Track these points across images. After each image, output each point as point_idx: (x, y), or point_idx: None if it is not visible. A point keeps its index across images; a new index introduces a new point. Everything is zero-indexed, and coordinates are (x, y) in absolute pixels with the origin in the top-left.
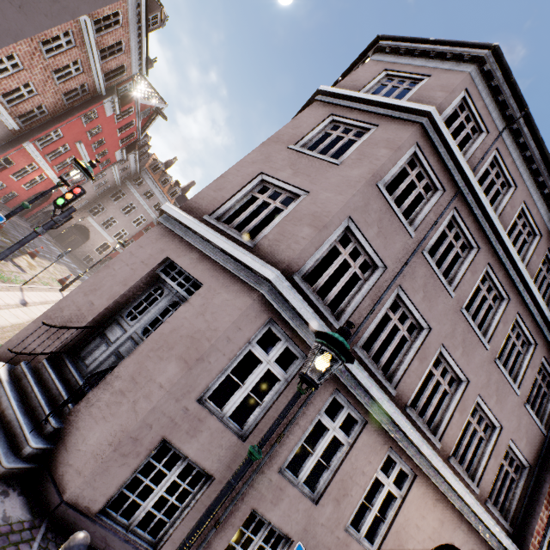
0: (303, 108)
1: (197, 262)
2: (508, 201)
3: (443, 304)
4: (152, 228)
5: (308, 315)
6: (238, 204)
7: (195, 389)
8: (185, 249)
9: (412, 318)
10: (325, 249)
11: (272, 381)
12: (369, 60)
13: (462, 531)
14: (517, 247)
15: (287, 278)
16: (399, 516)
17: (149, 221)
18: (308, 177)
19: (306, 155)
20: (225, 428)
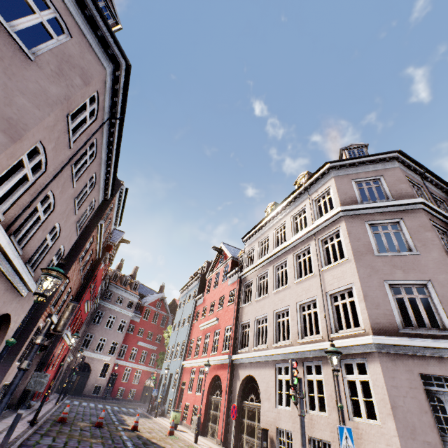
0: (327, 219)
1: (442, 365)
2: None
3: None
4: (378, 359)
5: None
6: (398, 309)
7: None
8: (421, 361)
9: None
10: None
11: None
12: (333, 177)
13: None
14: None
15: None
16: None
17: (128, 320)
18: (415, 270)
19: (391, 255)
20: None
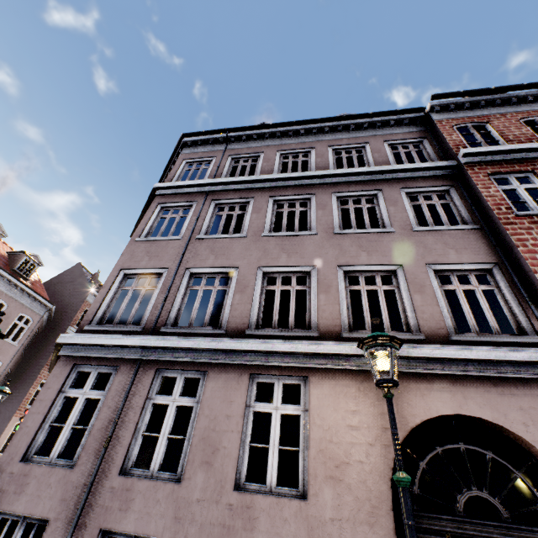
0: None
1: None
2: (262, 162)
3: (241, 246)
4: None
5: (94, 340)
6: None
7: (18, 453)
8: None
9: (220, 274)
10: (110, 297)
11: (296, 440)
12: None
13: (443, 390)
14: (300, 169)
15: (81, 333)
16: (312, 432)
17: None
18: None
19: None
20: (51, 467)
